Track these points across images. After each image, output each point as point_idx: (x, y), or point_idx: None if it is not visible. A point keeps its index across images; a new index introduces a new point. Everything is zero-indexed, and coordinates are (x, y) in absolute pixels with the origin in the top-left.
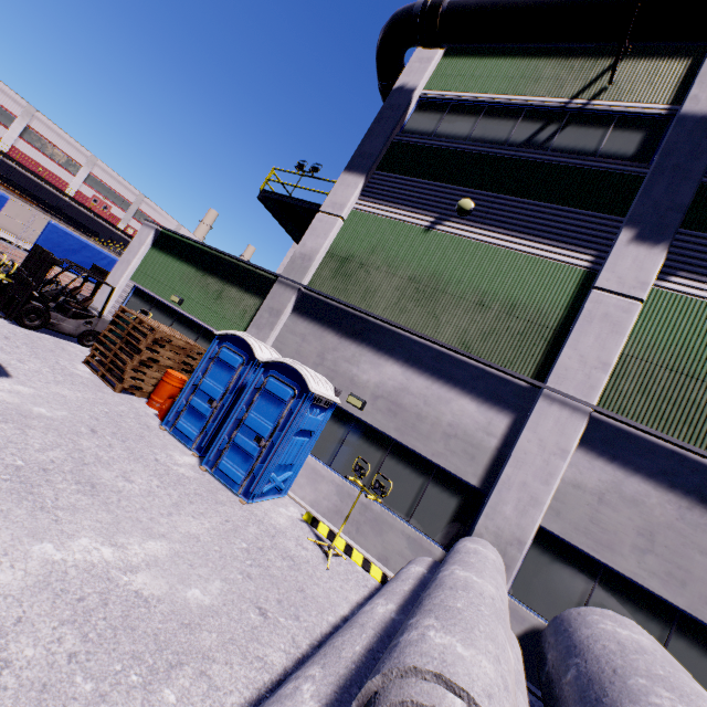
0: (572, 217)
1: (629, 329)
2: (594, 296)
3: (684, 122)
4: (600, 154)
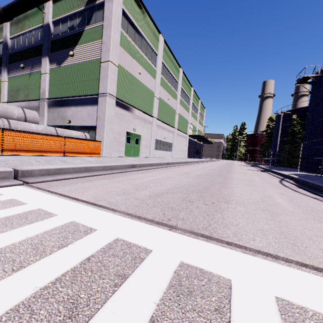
0: (0, 69)
1: (5, 87)
2: (2, 83)
3: (4, 43)
4: (1, 53)
